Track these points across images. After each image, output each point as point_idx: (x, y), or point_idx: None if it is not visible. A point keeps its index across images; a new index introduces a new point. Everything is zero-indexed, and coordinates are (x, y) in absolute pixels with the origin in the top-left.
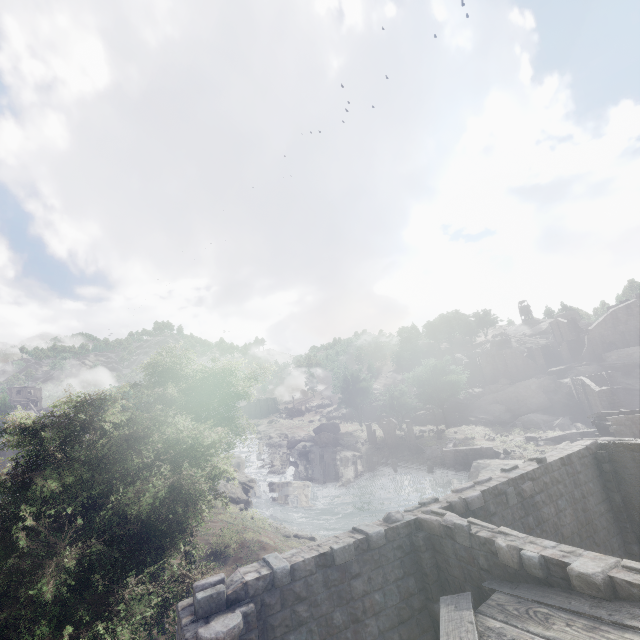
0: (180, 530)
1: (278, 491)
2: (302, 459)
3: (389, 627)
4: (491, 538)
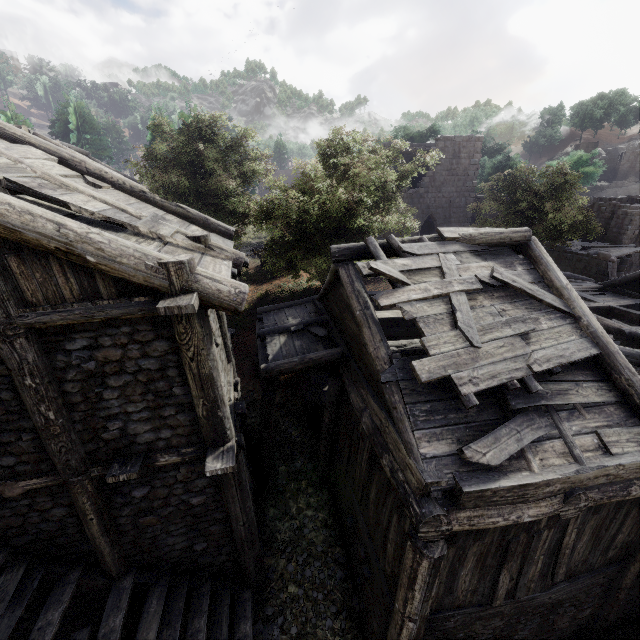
0: None
1: None
2: None
3: None
4: (622, 198)
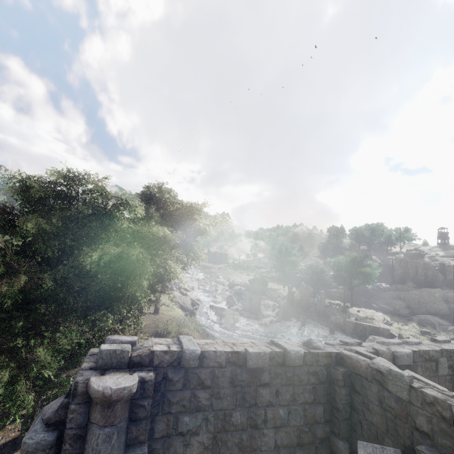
0: (131, 305)
1: (215, 312)
2: (236, 297)
3: (286, 444)
4: (445, 400)
